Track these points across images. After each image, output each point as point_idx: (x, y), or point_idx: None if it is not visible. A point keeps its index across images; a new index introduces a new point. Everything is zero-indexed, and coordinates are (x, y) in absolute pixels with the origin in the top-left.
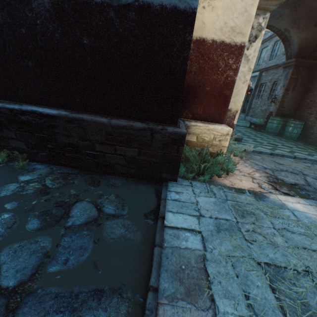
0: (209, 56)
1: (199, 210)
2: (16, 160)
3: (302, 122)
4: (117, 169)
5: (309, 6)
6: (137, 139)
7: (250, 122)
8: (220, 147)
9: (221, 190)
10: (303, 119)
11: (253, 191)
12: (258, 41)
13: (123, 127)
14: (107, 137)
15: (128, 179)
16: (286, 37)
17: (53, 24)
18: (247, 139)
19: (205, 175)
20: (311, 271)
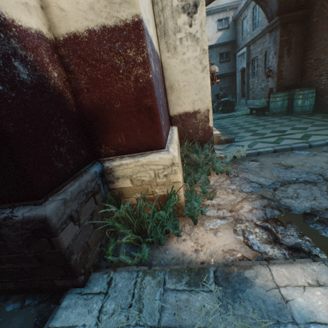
0: (96, 56)
1: None
2: None
3: (313, 89)
4: None
5: None
6: None
7: (250, 108)
8: (171, 185)
9: (159, 289)
10: (312, 84)
11: (224, 272)
12: (201, 9)
13: None
14: None
15: (9, 298)
16: None
17: None
18: (244, 135)
19: (144, 249)
20: None
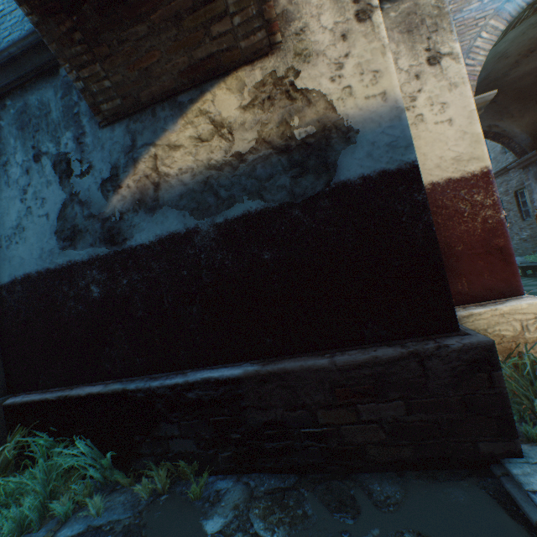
0: (436, 204)
1: None
2: (180, 478)
3: None
4: (371, 456)
5: (512, 90)
6: (394, 381)
7: (520, 266)
8: None
9: None
10: None
11: None
12: None
13: (360, 365)
14: (335, 391)
15: (404, 474)
16: (496, 134)
17: (221, 252)
18: None
19: None
20: None
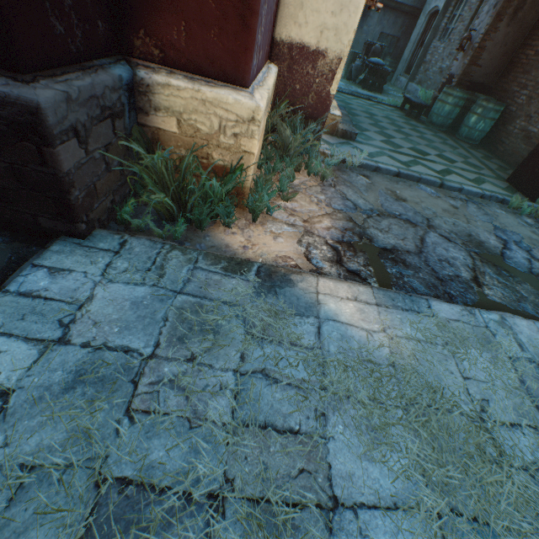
0: None
1: (70, 325)
2: None
3: (501, 106)
4: None
5: None
6: None
7: (405, 97)
8: (239, 155)
9: (188, 265)
10: (506, 98)
11: (270, 270)
12: None
13: None
14: None
15: None
16: None
17: None
18: (374, 137)
19: (178, 224)
20: (229, 495)
